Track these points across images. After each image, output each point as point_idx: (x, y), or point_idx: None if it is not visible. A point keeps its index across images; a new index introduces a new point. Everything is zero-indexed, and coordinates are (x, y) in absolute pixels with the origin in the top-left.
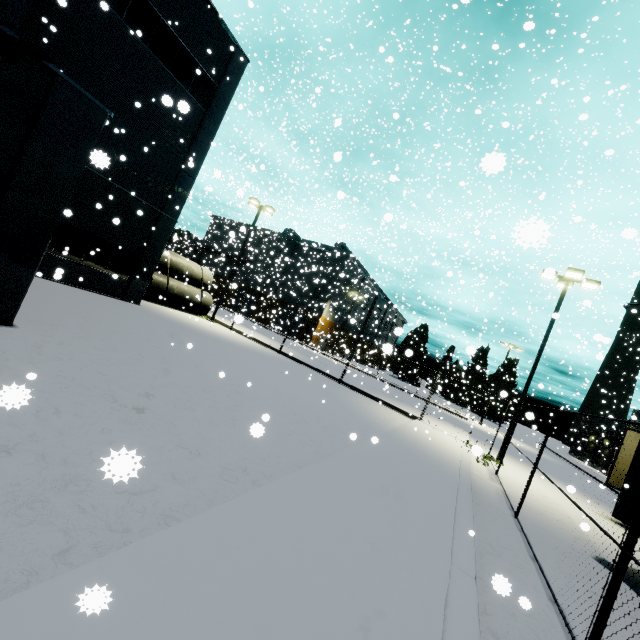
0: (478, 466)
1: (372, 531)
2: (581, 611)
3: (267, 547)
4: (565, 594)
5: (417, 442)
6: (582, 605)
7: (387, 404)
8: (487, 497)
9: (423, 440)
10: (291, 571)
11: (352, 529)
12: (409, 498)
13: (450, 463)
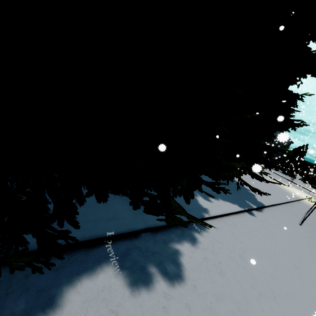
0: (307, 201)
1: (270, 191)
2: (314, 215)
3: (255, 185)
4: (312, 214)
5: (284, 189)
6: (315, 216)
7: (274, 179)
8: (304, 203)
9: (286, 189)
10: (259, 188)
11: (266, 189)
12: (278, 192)
13: (294, 195)
